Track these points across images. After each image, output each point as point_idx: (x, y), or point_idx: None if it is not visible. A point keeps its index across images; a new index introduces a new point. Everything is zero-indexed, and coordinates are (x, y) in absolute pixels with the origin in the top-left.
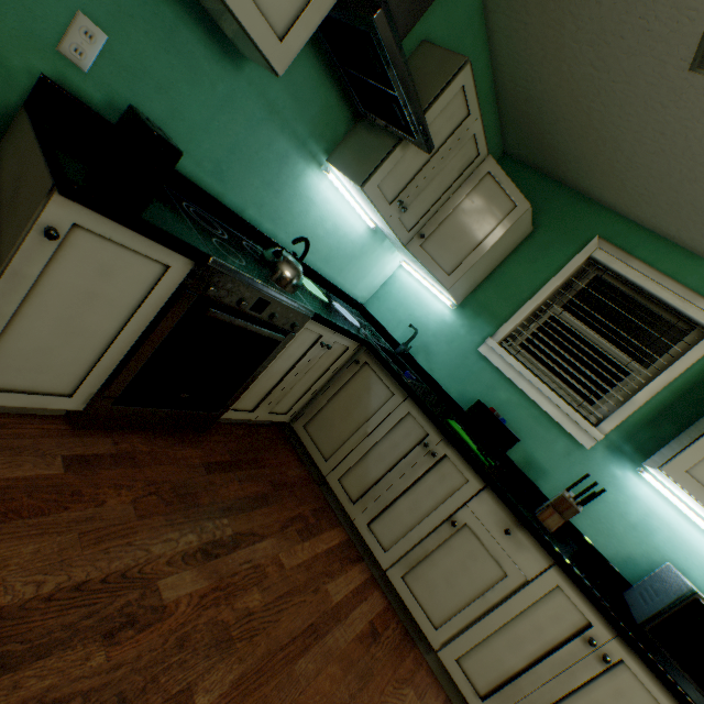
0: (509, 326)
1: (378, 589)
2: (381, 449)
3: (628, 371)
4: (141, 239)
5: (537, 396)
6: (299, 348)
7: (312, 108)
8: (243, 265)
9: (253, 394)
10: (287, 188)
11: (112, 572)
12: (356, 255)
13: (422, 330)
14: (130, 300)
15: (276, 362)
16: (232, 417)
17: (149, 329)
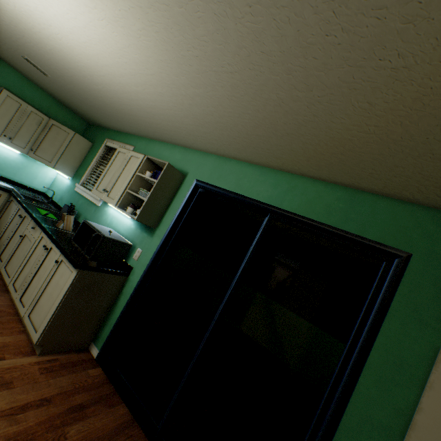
0: (84, 177)
1: (1, 280)
2: (10, 227)
3: None
4: None
5: (88, 196)
6: None
7: None
8: None
9: None
10: None
11: None
12: (22, 167)
13: (62, 192)
14: None
15: None
16: None
17: None
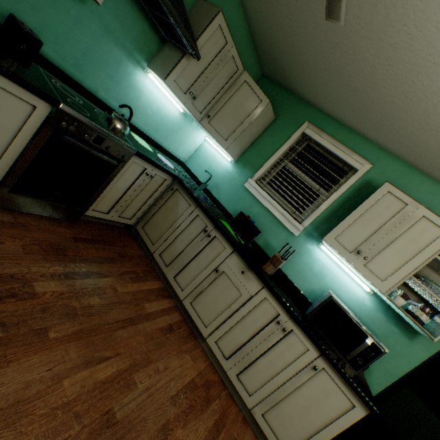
0: (261, 171)
1: (179, 312)
2: (183, 236)
3: (318, 193)
4: (15, 87)
5: (272, 209)
6: (132, 175)
7: (134, 32)
8: (87, 115)
9: (106, 202)
10: (124, 81)
11: (4, 273)
12: (175, 130)
13: (216, 176)
14: (14, 126)
15: (118, 182)
16: (94, 215)
17: (28, 145)
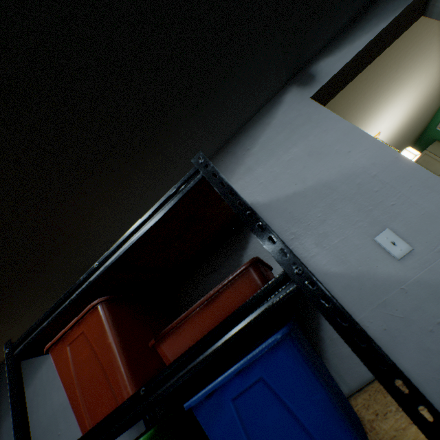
0: None
1: None
2: None
3: None
4: None
5: None
6: None
7: None
8: None
9: None
10: None
11: None
12: None
13: None
14: None
15: None
16: None
17: None
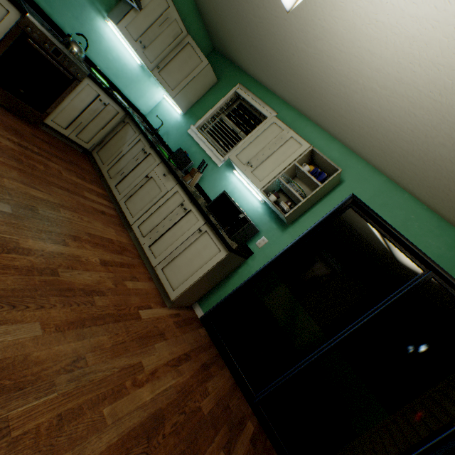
0: (201, 121)
1: (116, 212)
2: (127, 156)
3: (239, 135)
4: None
5: (205, 148)
6: (88, 97)
7: None
8: (49, 32)
9: (64, 117)
10: (87, 24)
11: None
12: (135, 80)
13: (168, 125)
14: None
15: (75, 101)
16: (53, 127)
17: (1, 41)
